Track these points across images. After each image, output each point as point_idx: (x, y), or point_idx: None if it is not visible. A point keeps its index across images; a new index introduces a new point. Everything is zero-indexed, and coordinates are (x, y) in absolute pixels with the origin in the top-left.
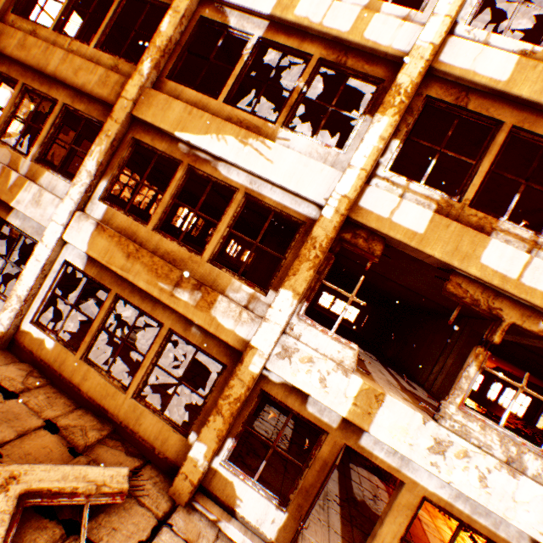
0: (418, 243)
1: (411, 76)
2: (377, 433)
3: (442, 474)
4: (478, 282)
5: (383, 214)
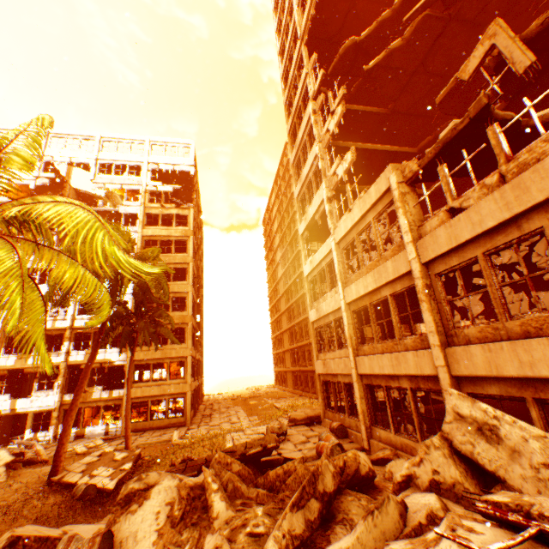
0: (15, 367)
1: None
2: (19, 407)
3: (34, 405)
4: (31, 367)
5: (5, 365)
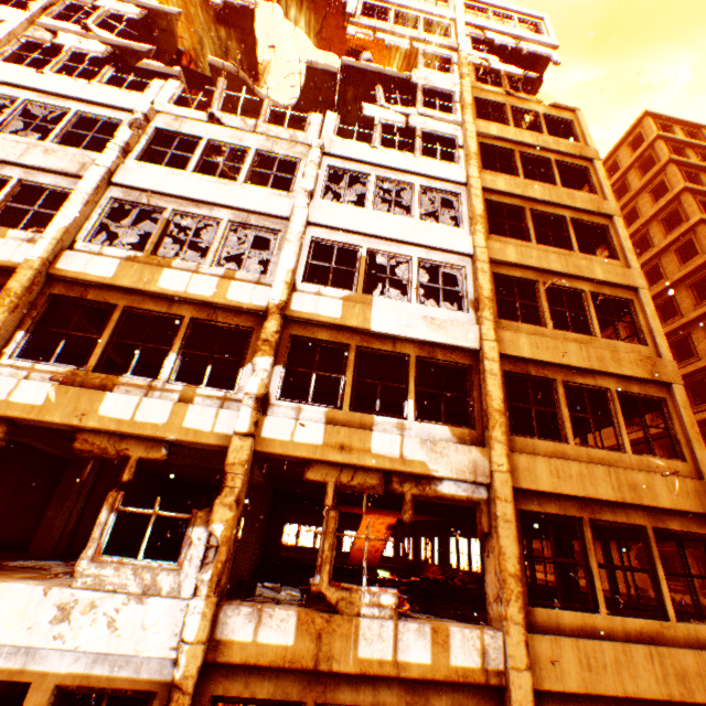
0: (39, 413)
1: (22, 282)
2: None
3: (69, 643)
4: (106, 431)
5: (1, 397)
